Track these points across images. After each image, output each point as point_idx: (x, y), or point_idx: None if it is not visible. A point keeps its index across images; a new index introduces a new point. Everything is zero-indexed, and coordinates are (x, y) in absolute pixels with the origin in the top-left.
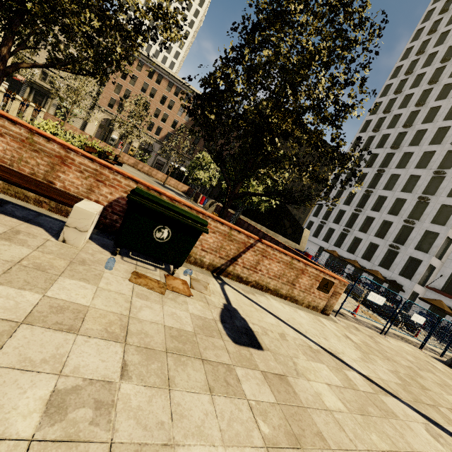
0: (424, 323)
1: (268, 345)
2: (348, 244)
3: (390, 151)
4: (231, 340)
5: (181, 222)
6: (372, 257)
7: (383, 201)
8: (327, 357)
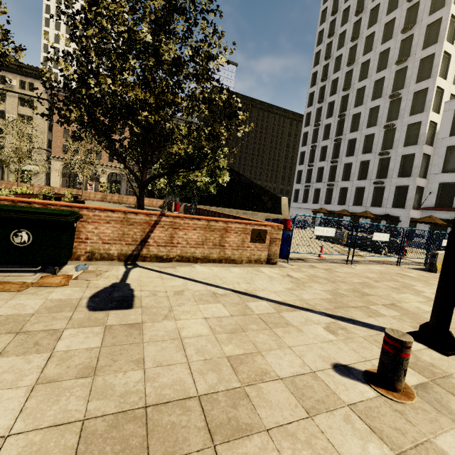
0: (390, 239)
1: (145, 303)
2: (337, 197)
3: (343, 94)
4: (88, 309)
5: (34, 220)
6: (362, 201)
7: (354, 144)
8: (233, 297)
